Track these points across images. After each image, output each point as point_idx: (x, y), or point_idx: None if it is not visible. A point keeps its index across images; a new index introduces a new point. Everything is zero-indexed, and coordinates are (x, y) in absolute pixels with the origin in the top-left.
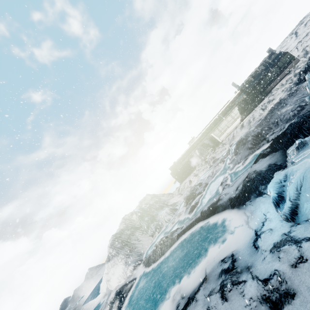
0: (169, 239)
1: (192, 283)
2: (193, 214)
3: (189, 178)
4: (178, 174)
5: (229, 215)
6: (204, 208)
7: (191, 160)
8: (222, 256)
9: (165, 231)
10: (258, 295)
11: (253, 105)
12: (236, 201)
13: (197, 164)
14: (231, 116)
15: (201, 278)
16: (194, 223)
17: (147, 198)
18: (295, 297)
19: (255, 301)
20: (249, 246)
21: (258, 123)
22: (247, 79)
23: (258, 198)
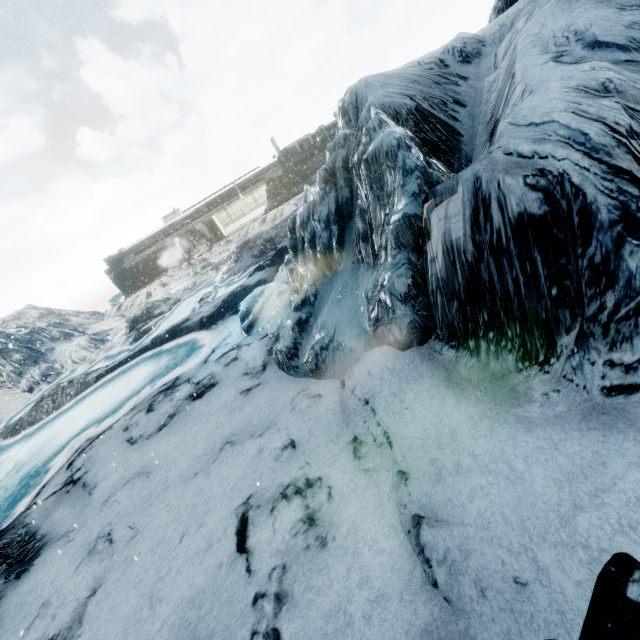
0: (78, 384)
1: (110, 421)
2: (140, 345)
3: (148, 287)
4: (124, 275)
5: (193, 339)
6: (161, 332)
7: (162, 254)
8: (165, 382)
9: (69, 378)
10: (188, 394)
11: (289, 193)
12: (208, 321)
13: (173, 266)
14: (253, 196)
15: (126, 411)
16: (137, 355)
17: (26, 315)
18: (217, 385)
19: (182, 400)
20: (200, 364)
21: (277, 223)
22: (293, 144)
23: (233, 317)
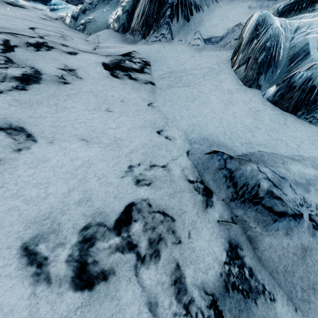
0: None
1: None
2: None
3: None
4: None
5: None
6: None
7: None
8: None
9: None
10: (4, 1)
11: None
12: None
13: None
14: None
15: None
16: None
17: None
18: (25, 9)
19: None
20: None
21: None
22: None
23: (42, 5)
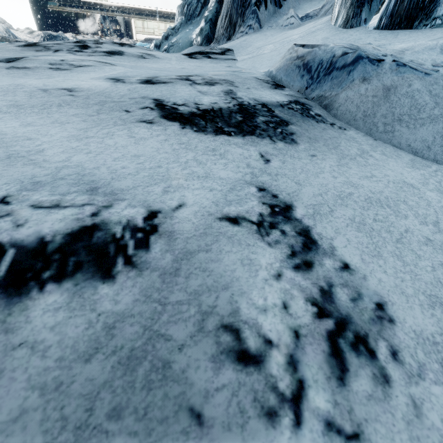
0: (0, 36)
1: None
2: None
3: None
4: (44, 13)
5: None
6: None
7: (82, 19)
8: None
9: None
10: None
11: None
12: None
13: (87, 33)
14: (166, 26)
15: None
16: None
17: None
18: None
19: None
20: None
21: None
22: None
23: None
